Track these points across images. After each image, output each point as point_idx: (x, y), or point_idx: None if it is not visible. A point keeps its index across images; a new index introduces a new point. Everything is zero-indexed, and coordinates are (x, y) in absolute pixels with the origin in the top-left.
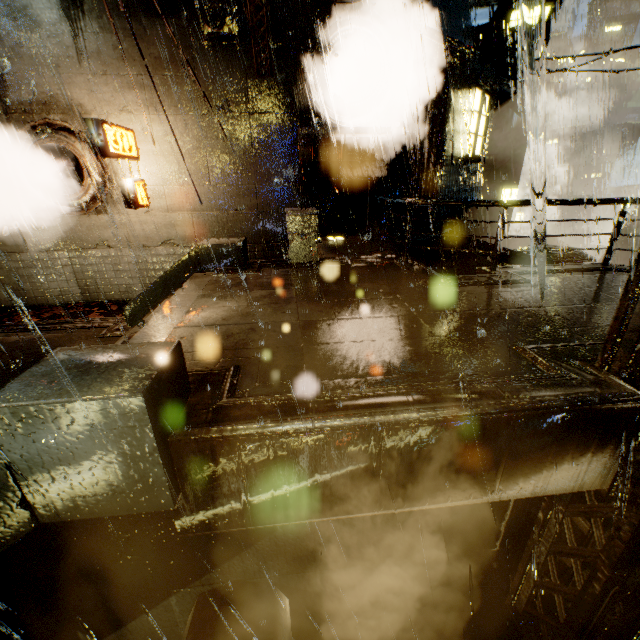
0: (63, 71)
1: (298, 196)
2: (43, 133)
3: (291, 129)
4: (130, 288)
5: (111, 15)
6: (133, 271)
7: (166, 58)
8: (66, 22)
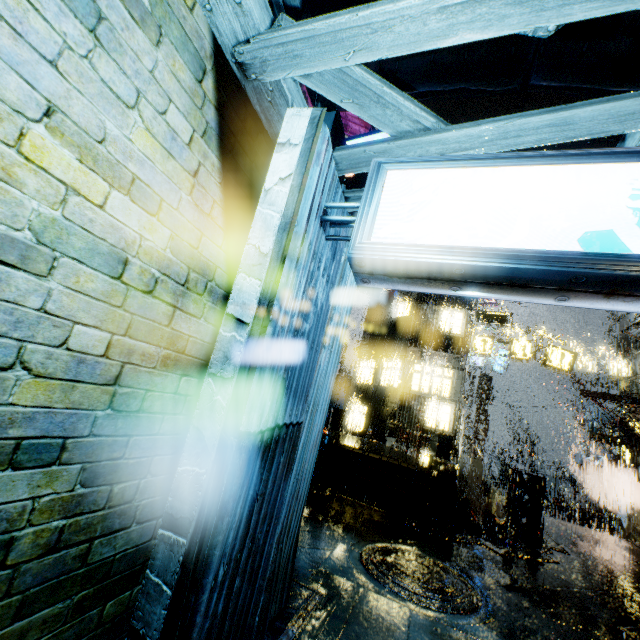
0: None
1: None
2: None
3: None
4: None
5: None
6: None
7: None
8: None
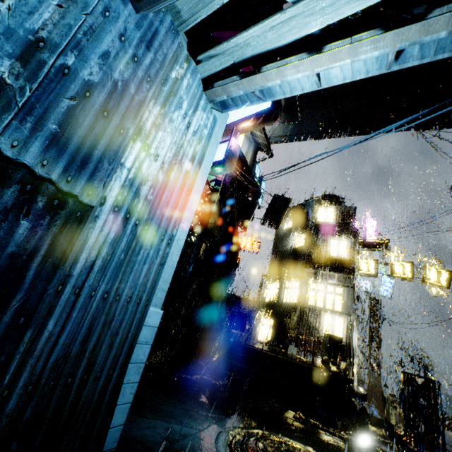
0: None
1: None
2: None
3: None
4: None
5: None
6: None
7: None
8: None
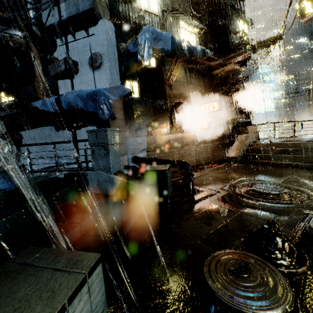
0: (185, 86)
1: (228, 126)
2: (179, 104)
3: (227, 107)
4: (192, 161)
5: (197, 74)
6: (194, 154)
7: (206, 86)
8: (188, 73)
